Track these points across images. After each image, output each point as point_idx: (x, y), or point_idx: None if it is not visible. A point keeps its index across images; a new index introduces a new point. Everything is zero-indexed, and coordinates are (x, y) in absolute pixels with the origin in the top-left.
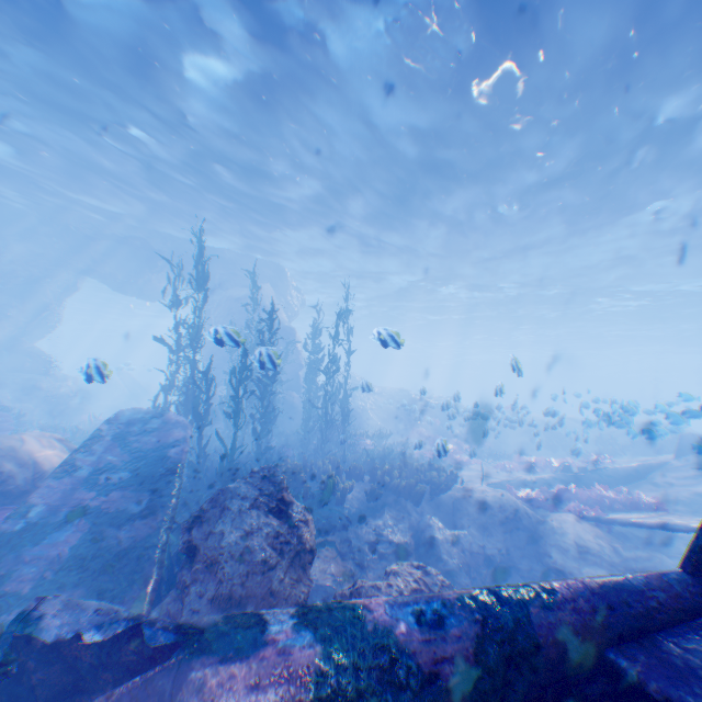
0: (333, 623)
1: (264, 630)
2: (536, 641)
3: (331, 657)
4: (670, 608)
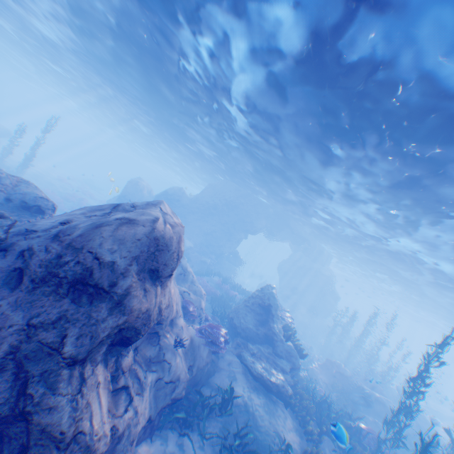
0: None
1: None
2: None
3: None
4: None
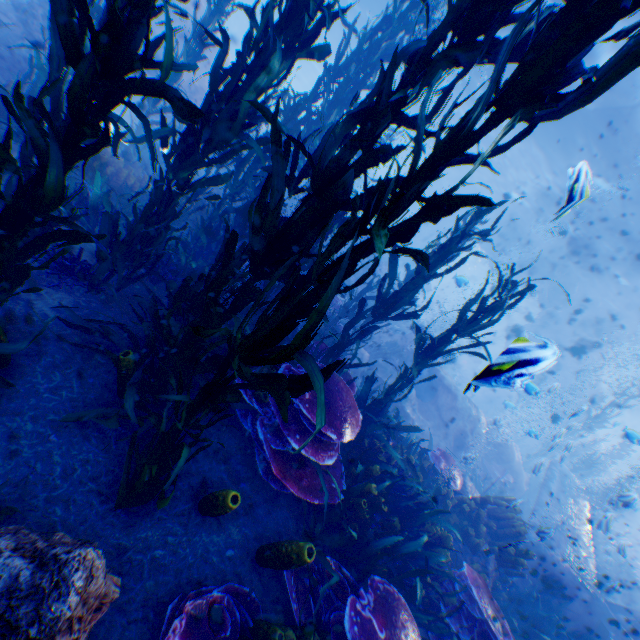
0: None
1: None
2: None
3: None
4: None
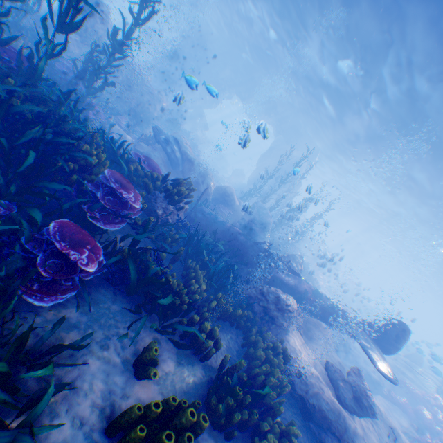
0: (316, 288)
1: (308, 282)
2: (336, 309)
3: (315, 290)
4: (353, 321)
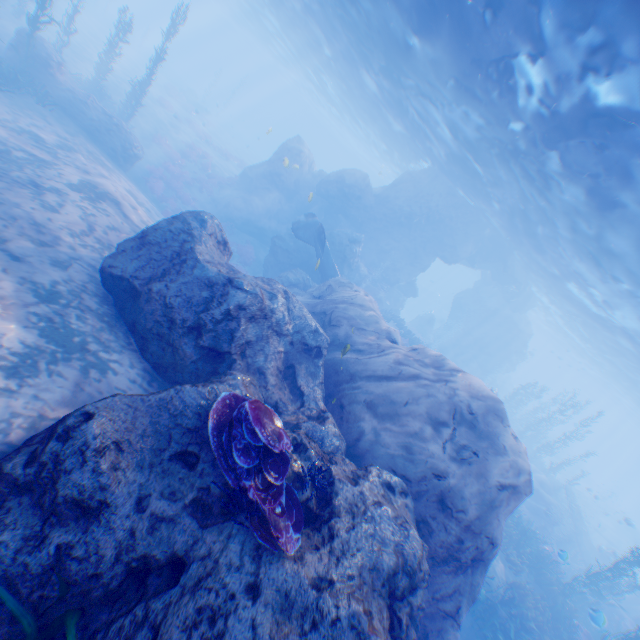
0: None
1: None
2: None
3: None
4: None
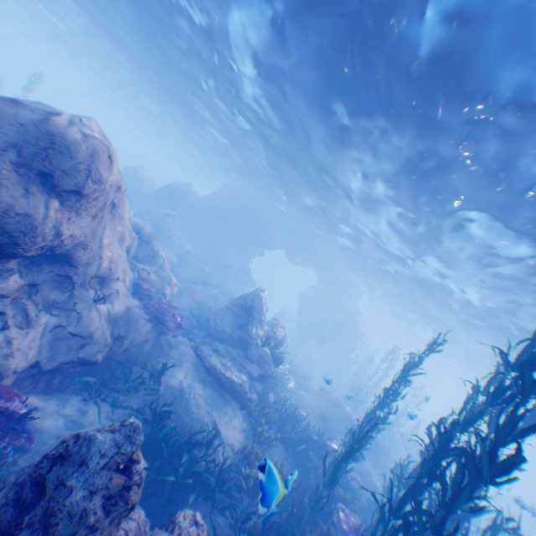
0: None
1: None
2: None
3: None
4: None
